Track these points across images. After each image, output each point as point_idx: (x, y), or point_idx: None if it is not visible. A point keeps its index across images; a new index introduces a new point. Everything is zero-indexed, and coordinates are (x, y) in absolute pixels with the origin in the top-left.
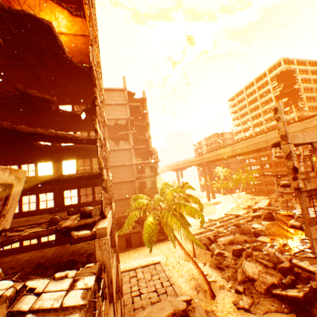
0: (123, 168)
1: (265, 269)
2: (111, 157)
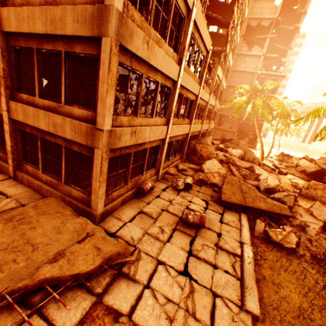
0: (244, 75)
1: (316, 168)
2: (238, 62)
